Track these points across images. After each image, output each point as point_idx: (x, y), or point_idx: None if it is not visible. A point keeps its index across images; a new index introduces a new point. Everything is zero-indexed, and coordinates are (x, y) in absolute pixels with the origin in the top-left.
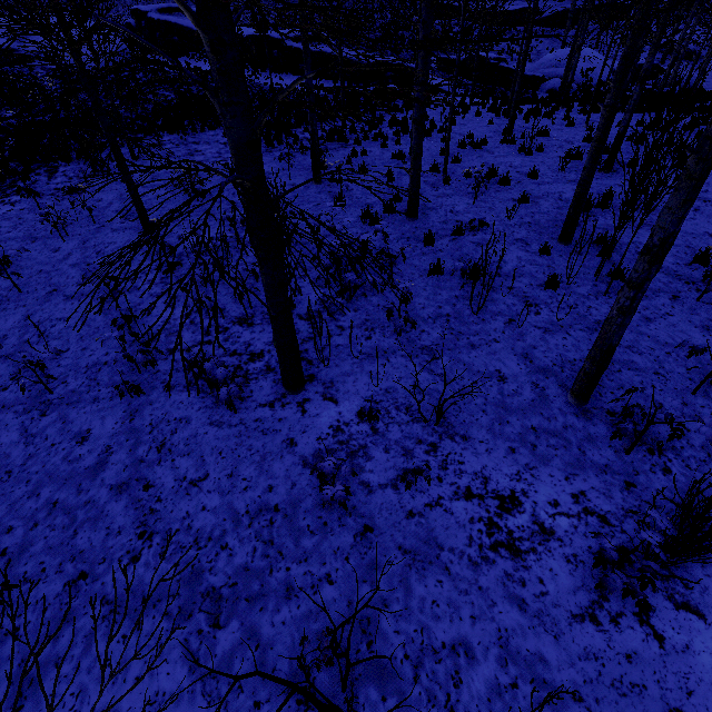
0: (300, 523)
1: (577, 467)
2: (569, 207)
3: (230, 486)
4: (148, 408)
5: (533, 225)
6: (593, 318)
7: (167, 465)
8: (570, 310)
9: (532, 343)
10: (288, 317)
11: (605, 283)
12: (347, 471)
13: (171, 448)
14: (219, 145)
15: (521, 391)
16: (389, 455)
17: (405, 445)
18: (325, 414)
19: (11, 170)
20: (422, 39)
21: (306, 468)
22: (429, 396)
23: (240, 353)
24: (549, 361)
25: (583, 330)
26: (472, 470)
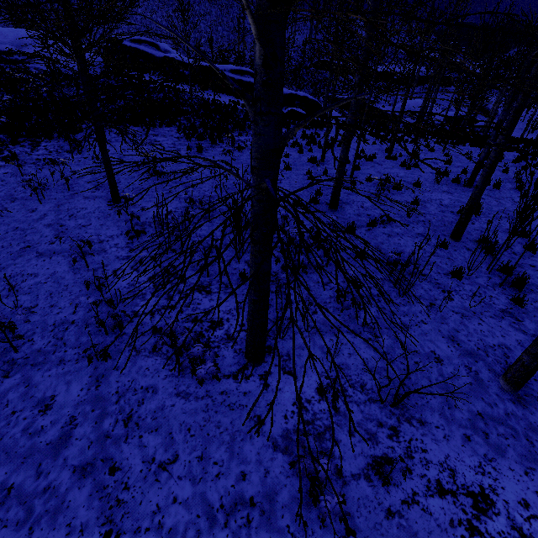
0: (279, 522)
1: (531, 460)
2: (449, 211)
3: (202, 472)
4: (114, 374)
5: (427, 223)
6: (497, 307)
7: (134, 443)
8: (481, 300)
9: (454, 326)
10: (267, 301)
11: (497, 276)
12: (332, 468)
13: (138, 422)
14: (174, 138)
15: (458, 373)
16: (355, 439)
17: (368, 428)
18: (287, 389)
19: (0, 141)
20: (357, 81)
21: (277, 452)
22: (379, 375)
23: (201, 319)
24: (473, 344)
25: (492, 317)
26: (436, 459)
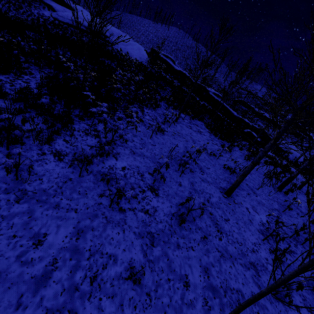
0: None
1: None
2: None
3: None
4: None
5: None
6: None
7: None
8: None
9: None
10: None
11: None
12: None
13: None
14: (207, 132)
15: None
16: None
17: None
18: None
19: (126, 100)
20: None
21: None
22: None
23: None
24: None
25: None
26: None
